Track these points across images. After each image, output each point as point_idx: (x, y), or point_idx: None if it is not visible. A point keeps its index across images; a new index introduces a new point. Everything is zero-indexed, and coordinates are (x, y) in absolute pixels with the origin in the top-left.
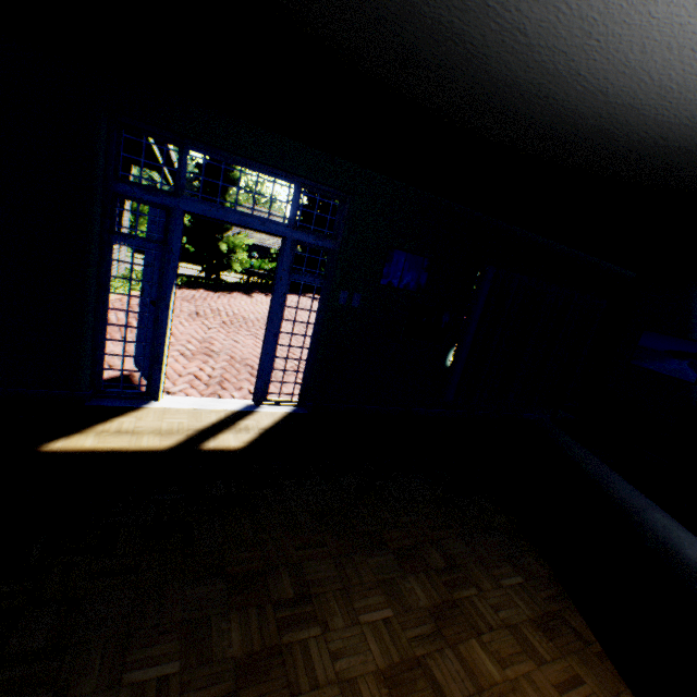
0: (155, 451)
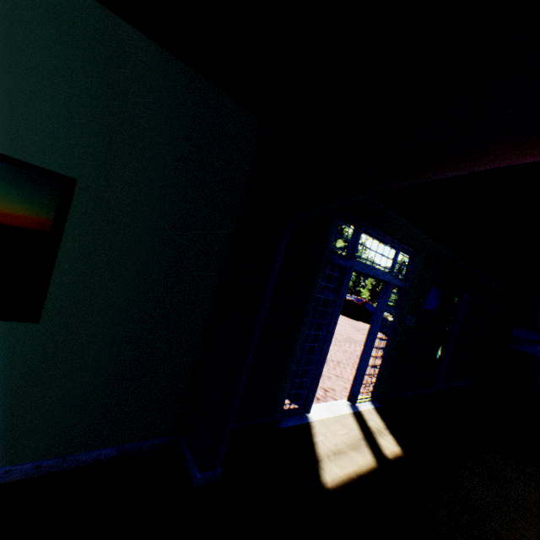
0: (375, 468)
